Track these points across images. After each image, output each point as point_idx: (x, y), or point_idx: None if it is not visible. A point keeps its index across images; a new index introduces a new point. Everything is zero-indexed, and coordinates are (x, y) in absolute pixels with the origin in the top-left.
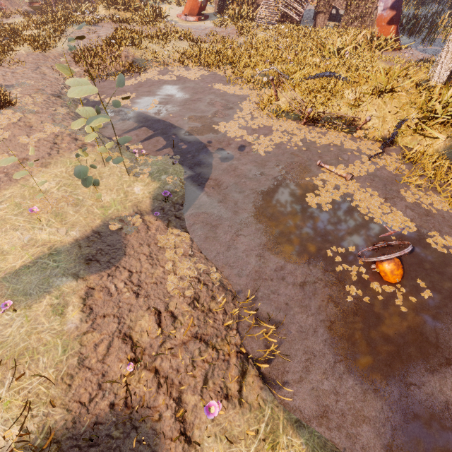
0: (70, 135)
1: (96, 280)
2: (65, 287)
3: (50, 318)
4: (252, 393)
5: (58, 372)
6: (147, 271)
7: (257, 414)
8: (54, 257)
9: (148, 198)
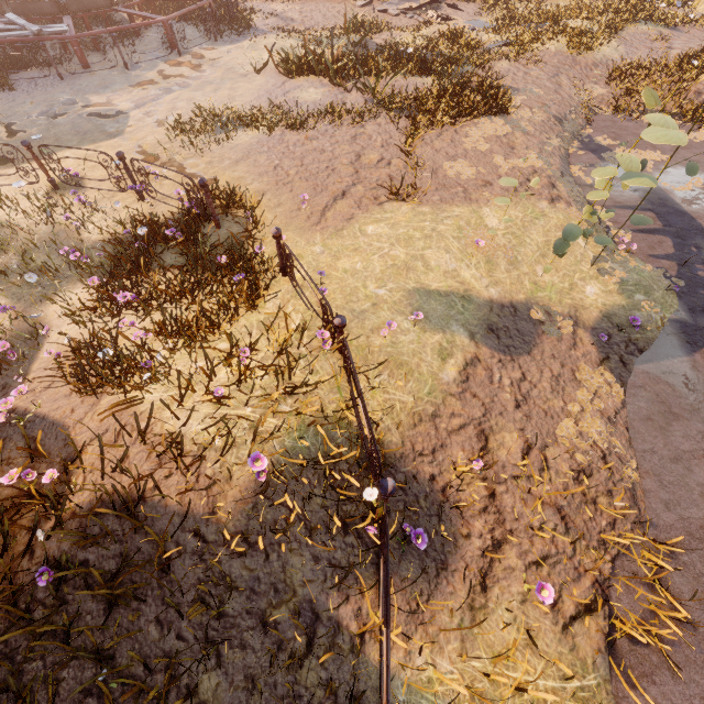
0: (549, 178)
1: (486, 355)
2: (458, 338)
3: (434, 355)
4: (585, 638)
5: (414, 405)
6: (542, 391)
7: (576, 664)
8: (464, 302)
9: (597, 310)
